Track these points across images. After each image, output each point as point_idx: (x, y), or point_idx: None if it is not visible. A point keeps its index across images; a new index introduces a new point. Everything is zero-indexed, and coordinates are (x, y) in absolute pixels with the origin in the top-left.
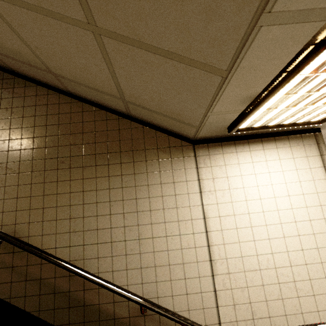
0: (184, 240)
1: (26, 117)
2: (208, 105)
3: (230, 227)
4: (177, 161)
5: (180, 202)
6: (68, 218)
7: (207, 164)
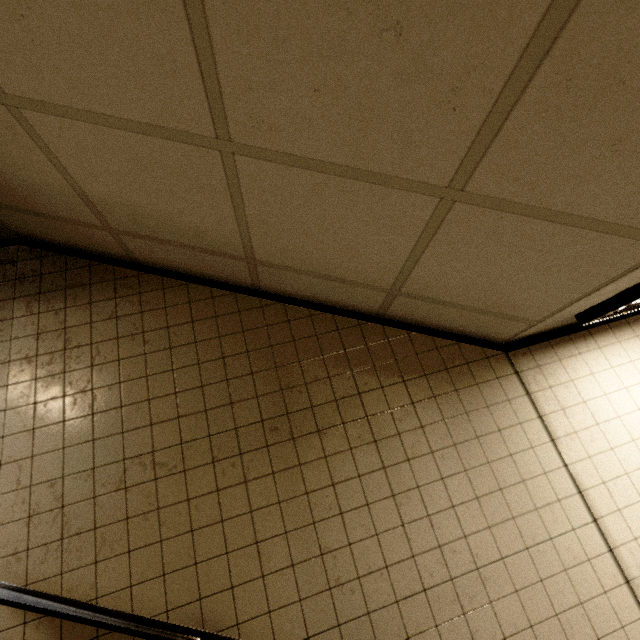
0: (562, 549)
1: (177, 348)
2: (596, 287)
3: (631, 501)
4: (489, 387)
5: (525, 468)
6: (316, 554)
7: (542, 383)
